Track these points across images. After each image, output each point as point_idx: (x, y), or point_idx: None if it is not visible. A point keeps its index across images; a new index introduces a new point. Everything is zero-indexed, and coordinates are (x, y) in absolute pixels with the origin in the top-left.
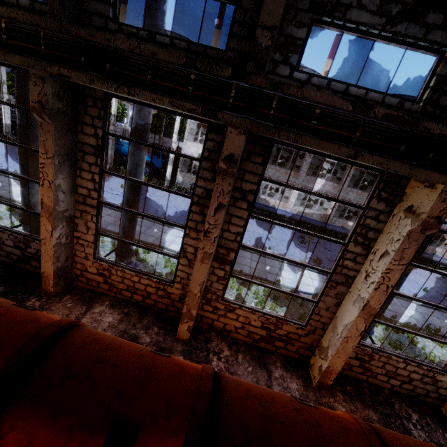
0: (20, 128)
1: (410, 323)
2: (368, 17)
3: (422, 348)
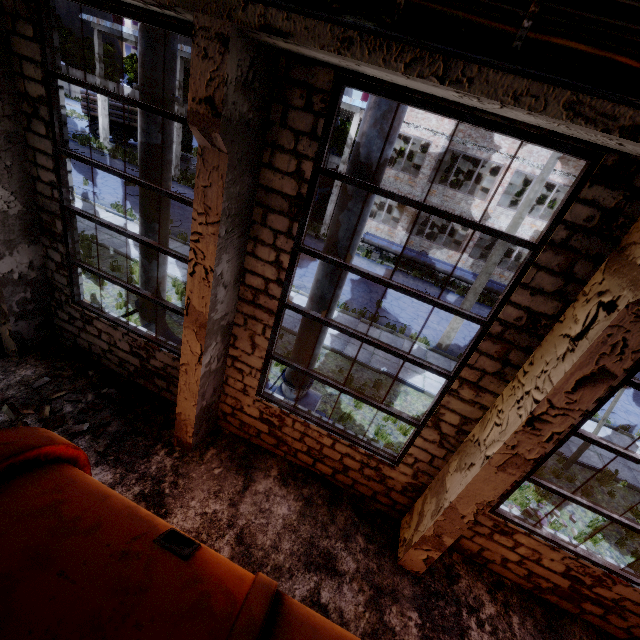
0: (144, 148)
1: None
2: None
3: None
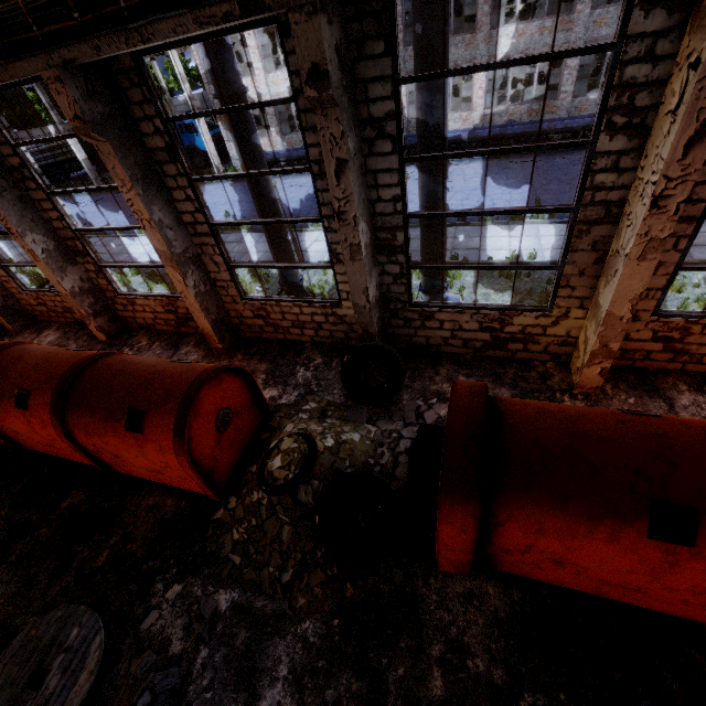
0: None
1: (467, 258)
2: None
3: (461, 290)
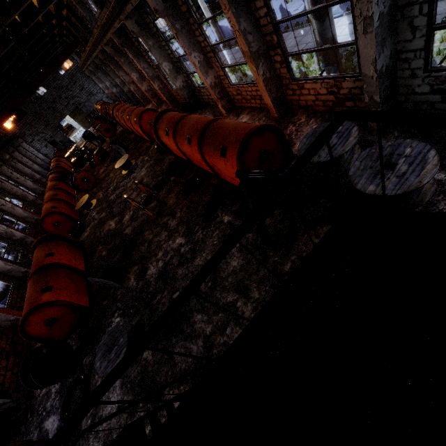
0: None
1: None
2: None
3: (246, 76)
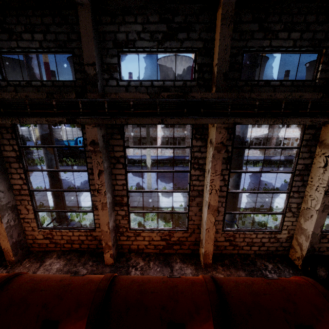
0: None
1: (271, 206)
2: (147, 43)
3: None
